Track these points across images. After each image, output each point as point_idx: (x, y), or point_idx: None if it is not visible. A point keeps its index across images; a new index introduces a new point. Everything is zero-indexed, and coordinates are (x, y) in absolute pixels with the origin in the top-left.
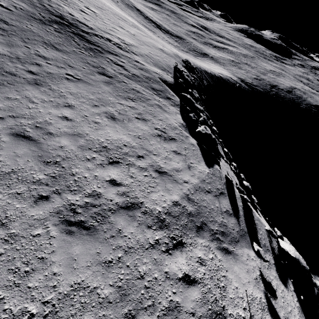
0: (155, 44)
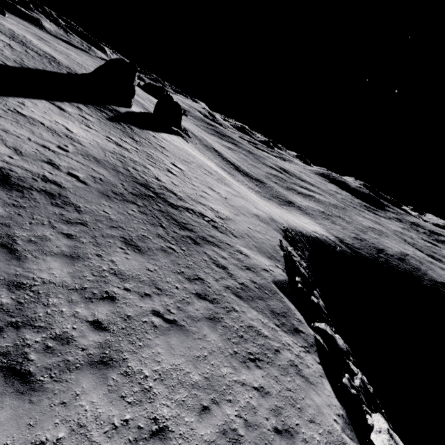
0: (249, 208)
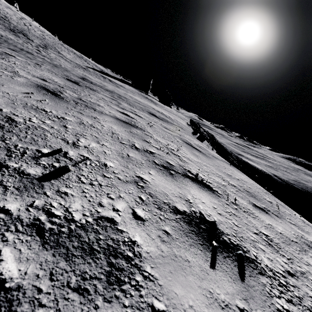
0: None
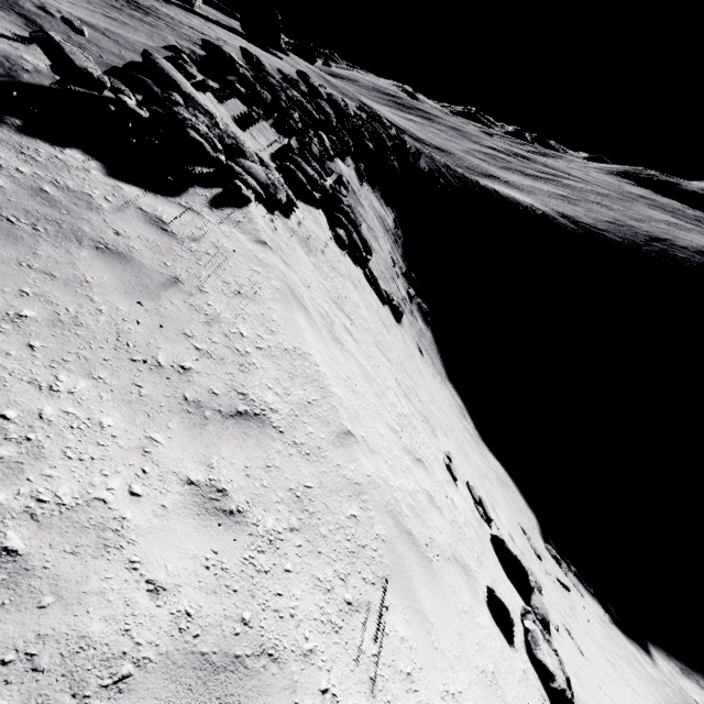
0: None
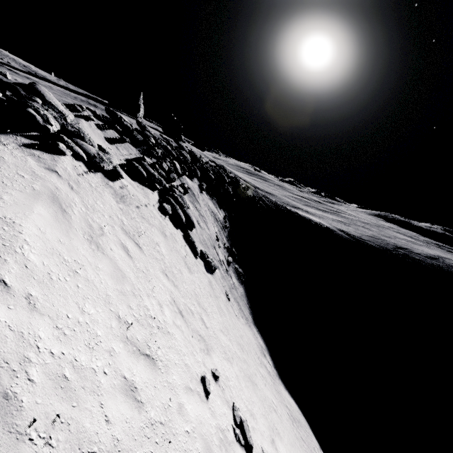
0: None
